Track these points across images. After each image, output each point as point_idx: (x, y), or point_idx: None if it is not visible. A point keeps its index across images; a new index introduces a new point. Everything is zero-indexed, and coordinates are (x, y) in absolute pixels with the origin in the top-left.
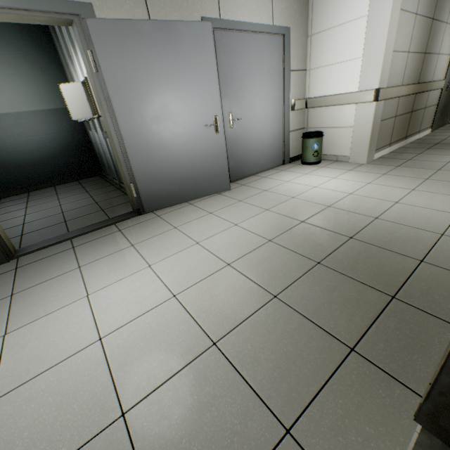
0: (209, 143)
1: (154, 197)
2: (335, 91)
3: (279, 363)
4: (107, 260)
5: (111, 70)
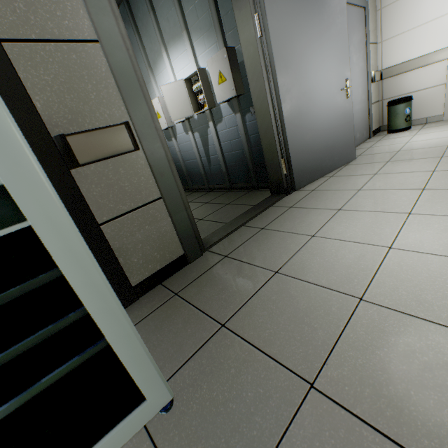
0: (341, 109)
1: (302, 171)
2: (417, 54)
3: None
4: (336, 224)
5: (275, 33)
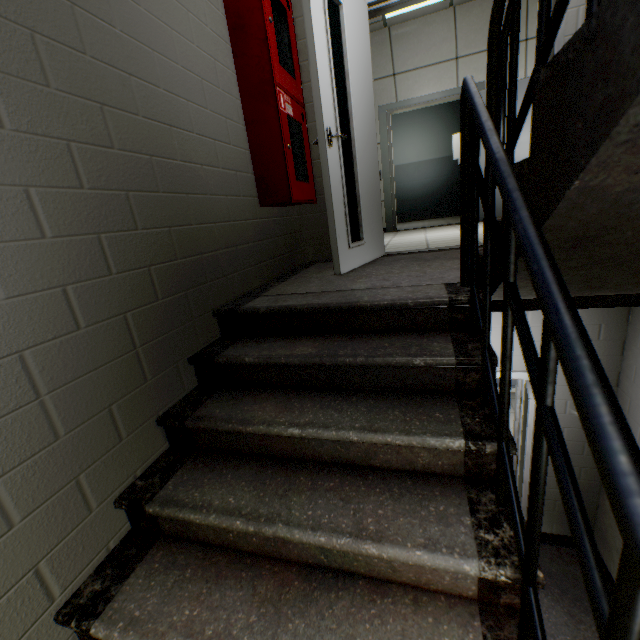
0: None
1: None
2: None
3: None
4: (439, 230)
5: None
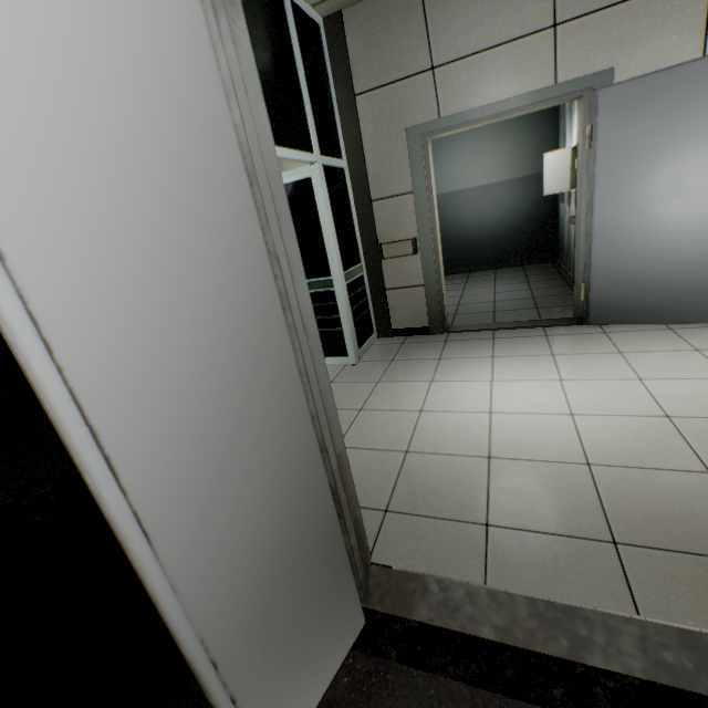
0: None
1: (608, 306)
2: None
3: (650, 512)
4: (519, 360)
5: (608, 144)
